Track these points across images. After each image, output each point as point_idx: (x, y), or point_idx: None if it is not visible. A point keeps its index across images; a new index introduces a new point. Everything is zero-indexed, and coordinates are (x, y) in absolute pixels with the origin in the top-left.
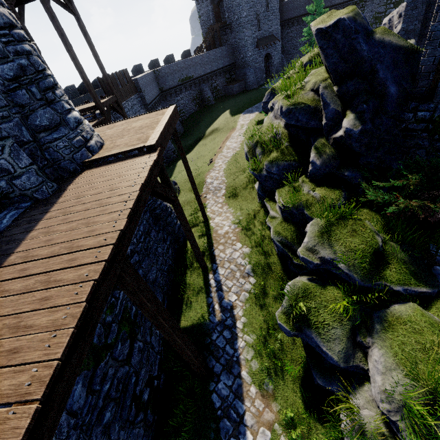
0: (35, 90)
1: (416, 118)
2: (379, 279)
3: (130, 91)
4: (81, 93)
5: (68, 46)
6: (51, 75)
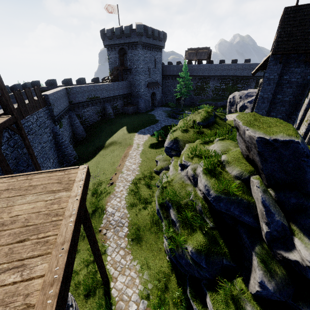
0: None
1: None
2: None
3: (38, 105)
4: None
5: None
6: None
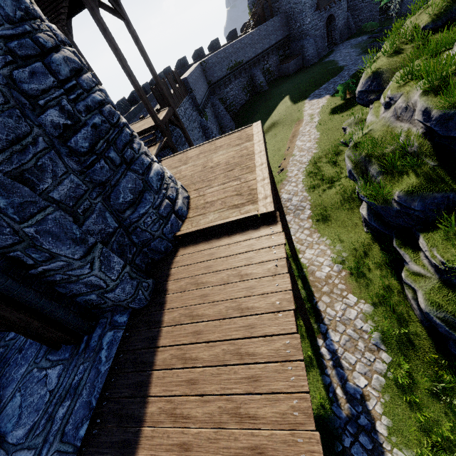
0: (113, 154)
1: None
2: None
3: (182, 94)
4: (131, 104)
5: (123, 61)
6: (125, 123)
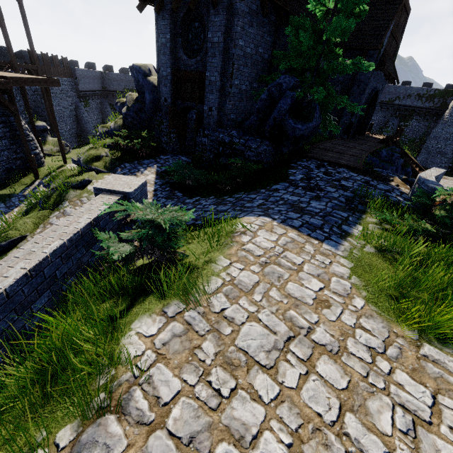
0: None
1: (156, 119)
2: (90, 165)
3: (64, 74)
4: (17, 57)
5: (0, 18)
6: None
